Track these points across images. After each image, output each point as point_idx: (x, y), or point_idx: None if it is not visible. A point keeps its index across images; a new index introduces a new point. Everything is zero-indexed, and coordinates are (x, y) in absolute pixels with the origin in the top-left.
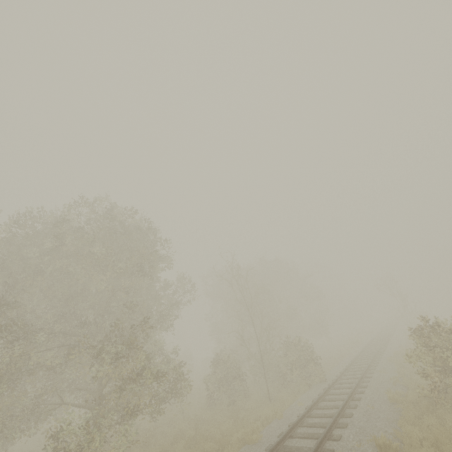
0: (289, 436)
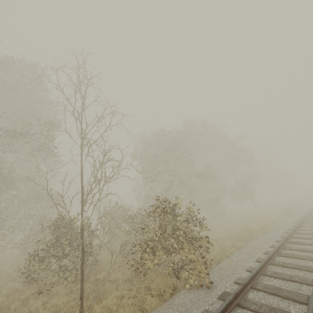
0: None
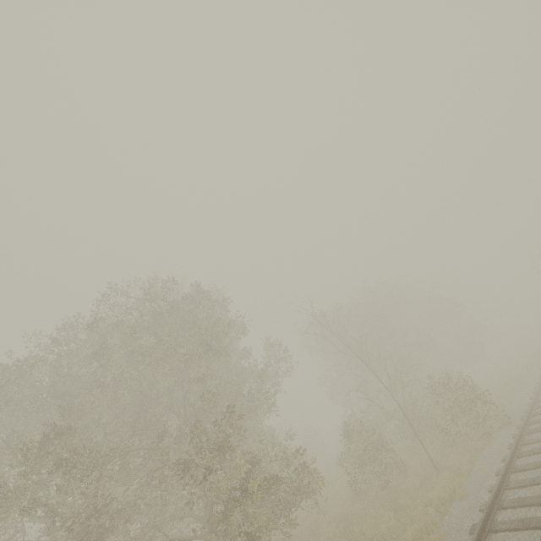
0: (487, 530)
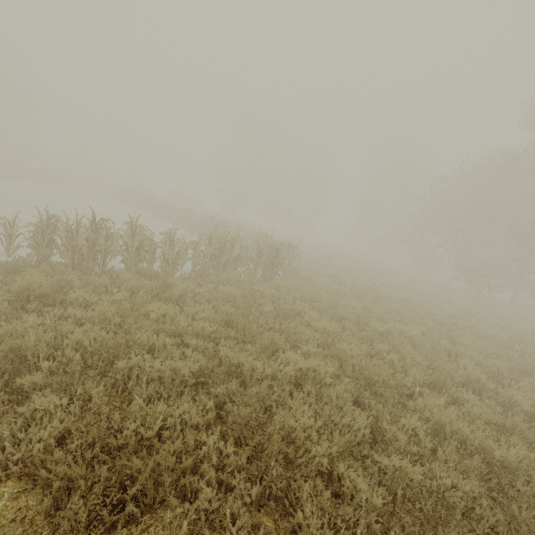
0: None
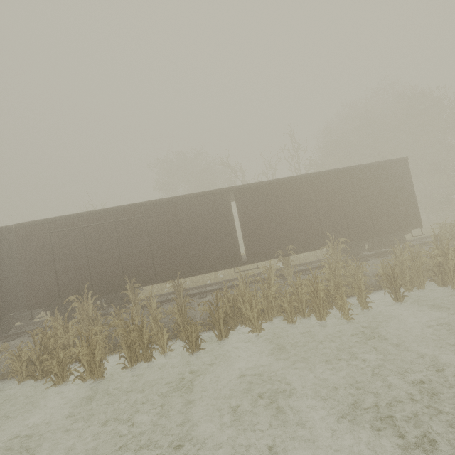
0: None
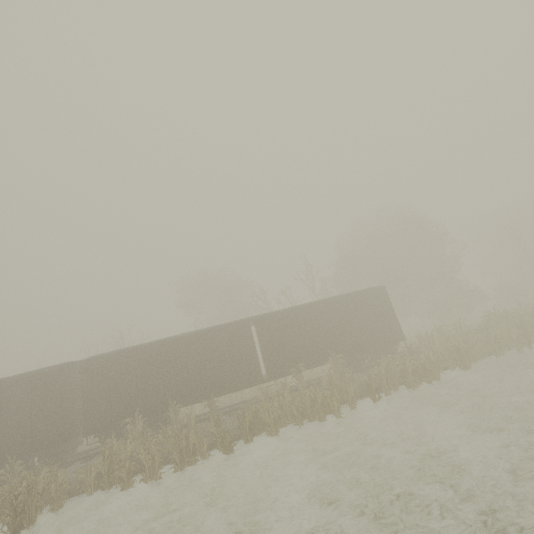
0: None
